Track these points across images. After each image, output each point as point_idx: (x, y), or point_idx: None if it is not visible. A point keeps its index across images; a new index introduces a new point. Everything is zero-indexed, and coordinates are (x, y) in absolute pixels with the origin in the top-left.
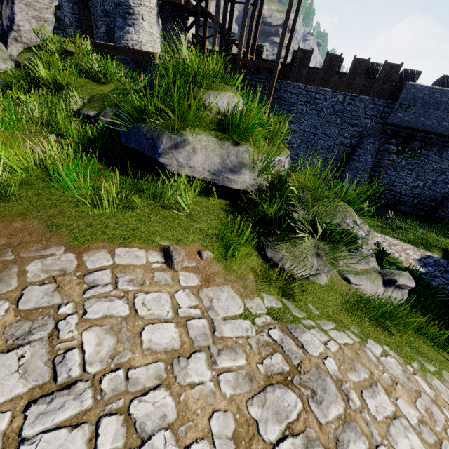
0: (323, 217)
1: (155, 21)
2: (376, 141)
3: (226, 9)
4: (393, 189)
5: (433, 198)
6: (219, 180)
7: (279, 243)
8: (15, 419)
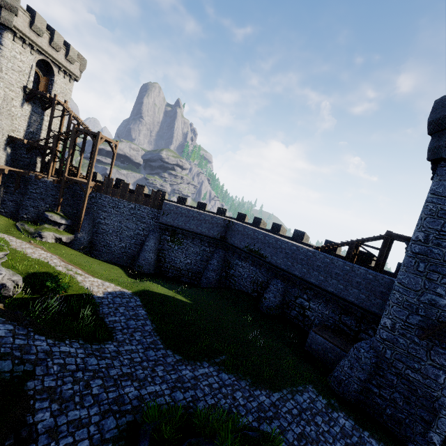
0: None
1: (2, 148)
2: (156, 233)
3: (64, 150)
4: (175, 265)
5: (199, 271)
6: None
7: None
8: None
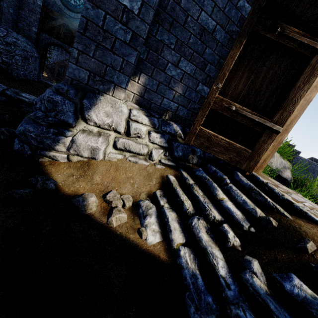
0: None
1: None
2: None
3: None
4: None
5: None
6: (278, 171)
7: None
8: None
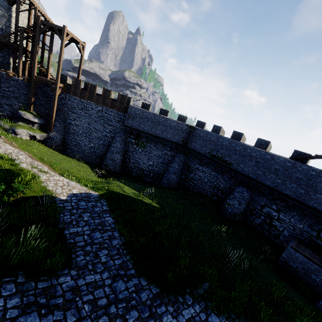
0: None
1: None
2: (122, 135)
3: (33, 49)
4: (139, 166)
5: (160, 173)
6: None
7: None
8: None
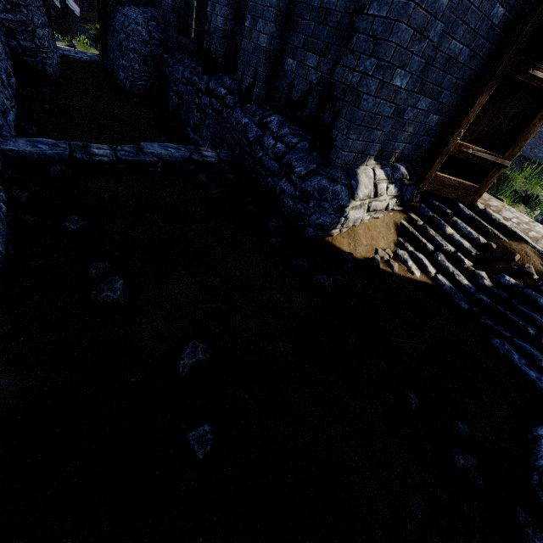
0: (536, 192)
1: None
2: None
3: None
4: None
5: None
6: None
7: (512, 205)
8: (534, 224)
